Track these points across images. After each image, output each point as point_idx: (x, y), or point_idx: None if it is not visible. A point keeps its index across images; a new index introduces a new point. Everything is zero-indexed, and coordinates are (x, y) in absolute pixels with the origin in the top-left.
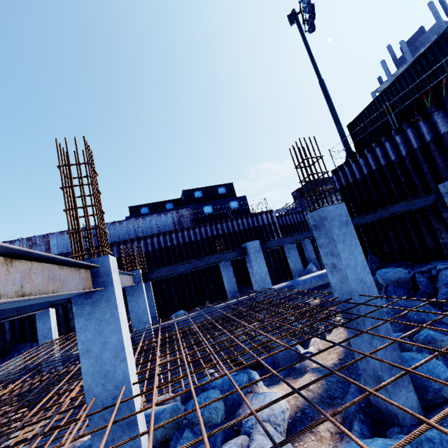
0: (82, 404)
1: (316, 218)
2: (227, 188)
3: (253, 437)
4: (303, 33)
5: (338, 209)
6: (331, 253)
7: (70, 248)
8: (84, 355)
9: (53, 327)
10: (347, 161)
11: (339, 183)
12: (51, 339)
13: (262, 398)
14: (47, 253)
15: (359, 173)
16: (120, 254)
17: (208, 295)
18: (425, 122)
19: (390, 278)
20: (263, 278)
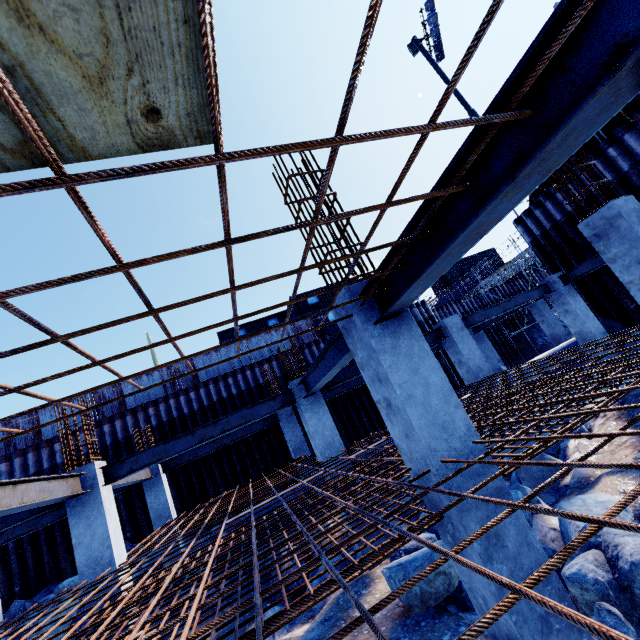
0: (424, 474)
1: (596, 223)
2: None
3: (612, 543)
4: (433, 61)
5: (629, 203)
6: (637, 262)
7: (153, 398)
8: (407, 402)
9: (169, 502)
10: (536, 201)
11: (529, 234)
12: (170, 519)
13: (580, 502)
14: (122, 408)
15: (559, 212)
16: (230, 391)
17: (363, 432)
18: None
19: None
20: (479, 365)
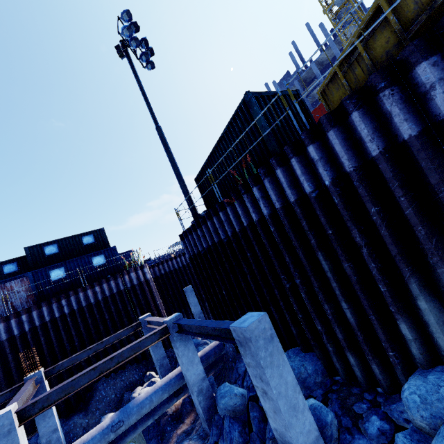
0: None
1: None
2: (95, 236)
3: None
4: (134, 69)
5: None
6: None
7: None
8: None
9: None
10: (189, 228)
11: (188, 250)
12: None
13: None
14: None
15: (200, 244)
16: None
17: None
18: (240, 203)
19: (227, 406)
20: None
